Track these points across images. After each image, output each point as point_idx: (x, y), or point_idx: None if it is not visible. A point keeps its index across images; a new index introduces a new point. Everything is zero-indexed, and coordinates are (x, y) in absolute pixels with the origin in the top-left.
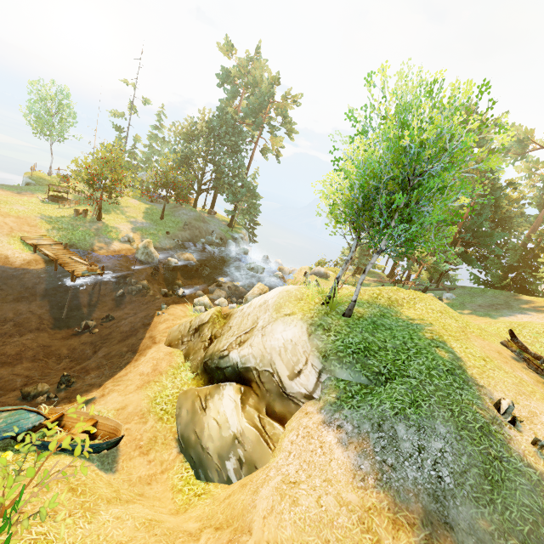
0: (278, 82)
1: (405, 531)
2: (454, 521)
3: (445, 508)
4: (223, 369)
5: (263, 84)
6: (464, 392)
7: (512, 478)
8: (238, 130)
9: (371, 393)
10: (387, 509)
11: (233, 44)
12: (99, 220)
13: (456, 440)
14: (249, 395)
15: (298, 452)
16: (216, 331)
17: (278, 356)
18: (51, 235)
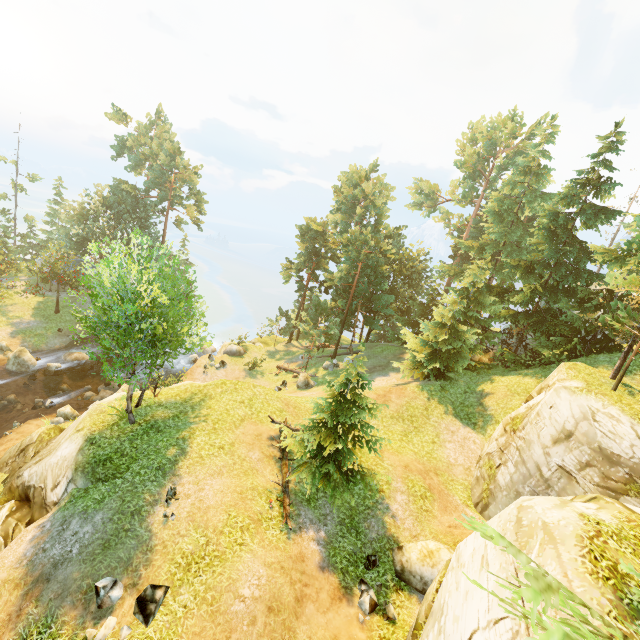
0: (179, 151)
1: (19, 589)
2: (55, 577)
3: (56, 570)
4: (18, 488)
5: (158, 158)
6: (153, 483)
7: (125, 542)
8: (144, 204)
9: (84, 496)
10: (19, 578)
11: (125, 113)
12: None
13: (103, 523)
14: (19, 510)
15: (5, 551)
16: (41, 449)
17: (51, 472)
18: None
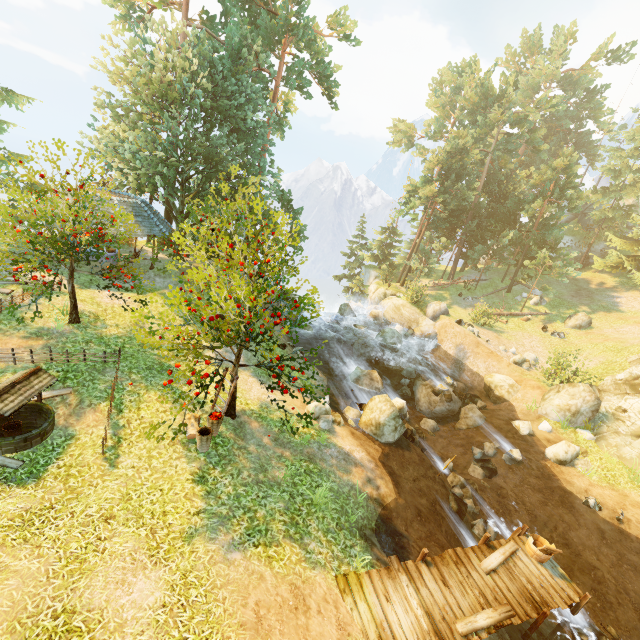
0: None
1: None
2: None
3: None
4: None
5: None
6: None
7: None
8: None
9: None
10: None
11: None
12: (234, 413)
13: None
14: None
15: None
16: None
17: None
18: (334, 566)
